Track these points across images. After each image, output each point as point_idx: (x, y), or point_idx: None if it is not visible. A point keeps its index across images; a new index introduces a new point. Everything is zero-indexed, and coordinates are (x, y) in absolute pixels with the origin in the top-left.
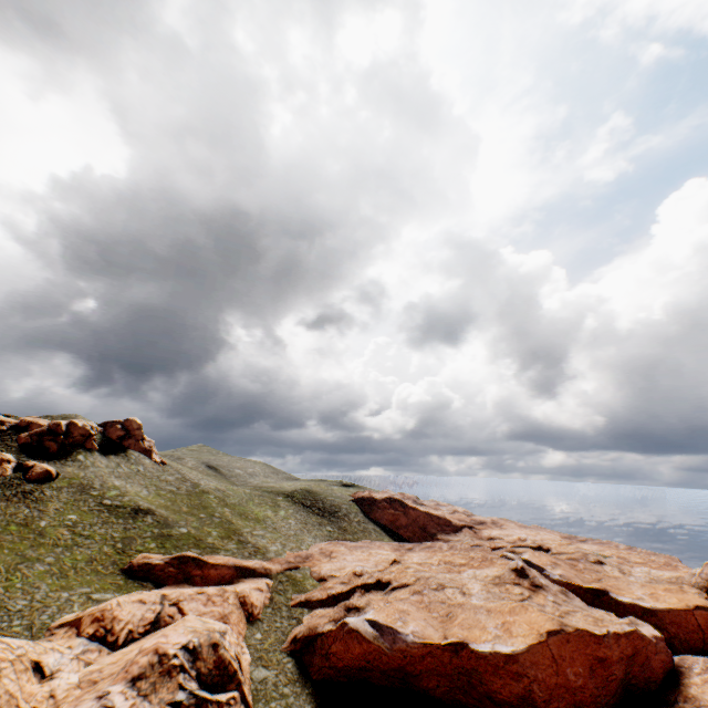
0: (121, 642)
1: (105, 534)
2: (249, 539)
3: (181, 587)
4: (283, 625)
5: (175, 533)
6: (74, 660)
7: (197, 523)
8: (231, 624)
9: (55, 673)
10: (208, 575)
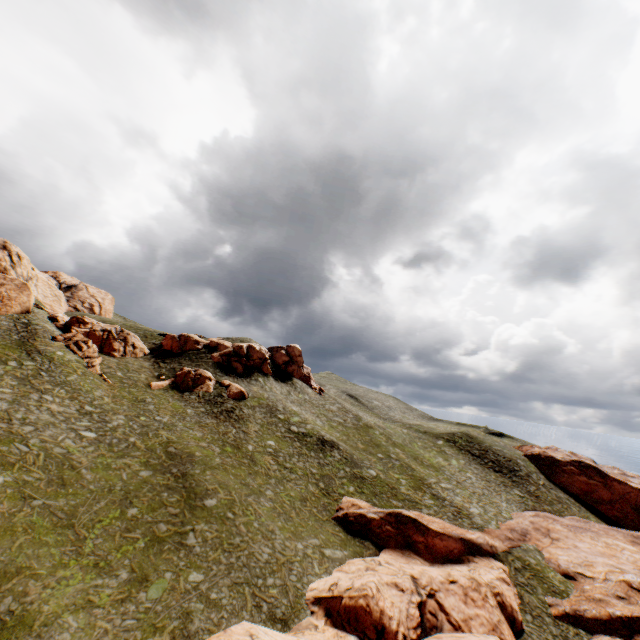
0: None
1: (304, 468)
2: (441, 494)
3: (409, 558)
4: None
5: (366, 475)
6: None
7: (380, 465)
8: None
9: None
10: (432, 545)
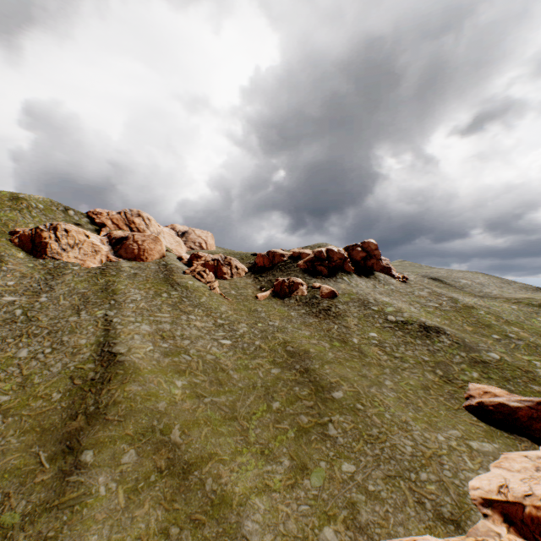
0: None
1: (415, 356)
2: None
3: None
4: None
5: (487, 359)
6: None
7: (500, 347)
8: None
9: None
10: None
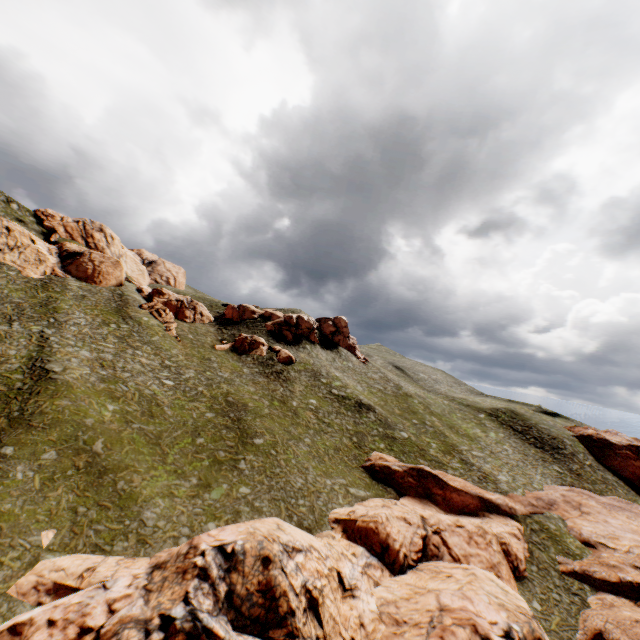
0: (398, 565)
1: (341, 424)
2: (470, 460)
3: (426, 505)
4: (563, 600)
5: (397, 436)
6: (364, 576)
7: (413, 429)
8: (504, 580)
9: (354, 589)
10: (449, 499)
